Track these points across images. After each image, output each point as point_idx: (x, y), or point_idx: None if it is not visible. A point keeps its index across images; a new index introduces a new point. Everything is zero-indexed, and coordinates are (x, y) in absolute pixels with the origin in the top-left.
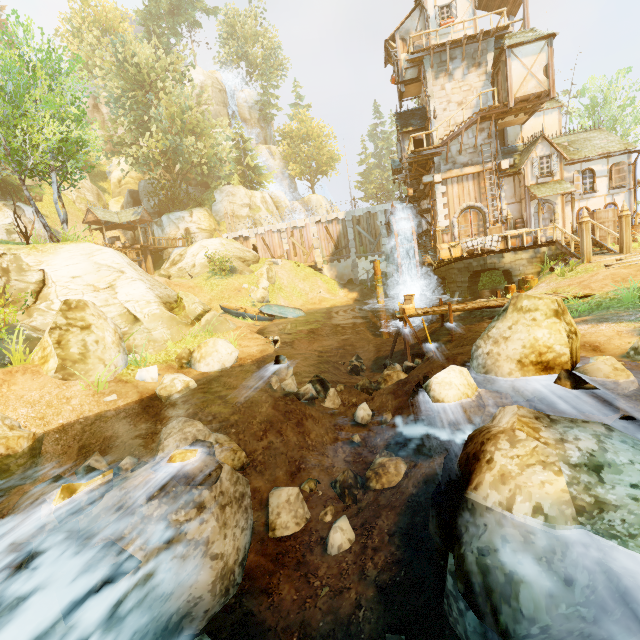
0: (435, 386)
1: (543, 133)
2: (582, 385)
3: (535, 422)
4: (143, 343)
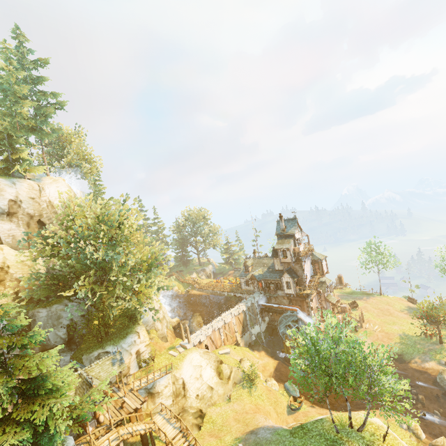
0: None
1: (326, 281)
2: None
3: None
4: None
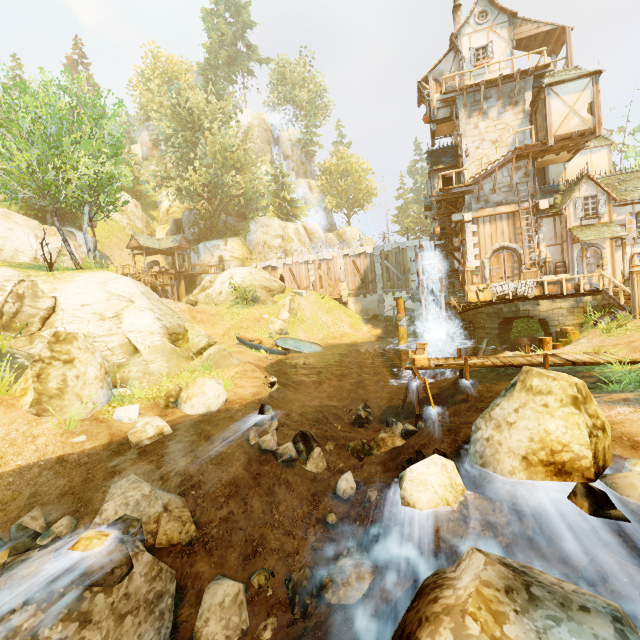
0: (406, 484)
1: (588, 172)
2: (605, 510)
3: (503, 600)
4: (138, 376)
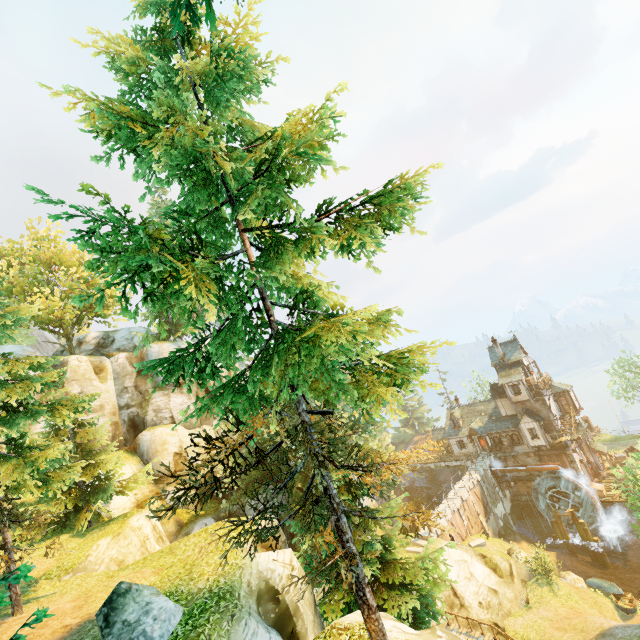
0: None
1: (582, 422)
2: None
3: None
4: None
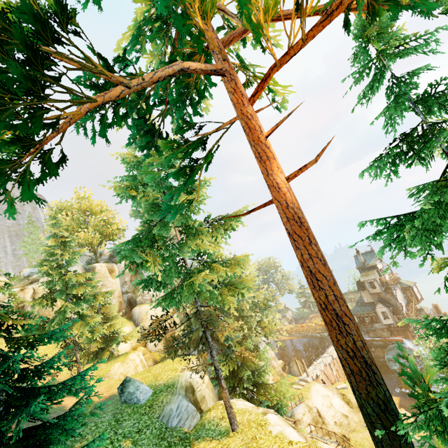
0: None
1: (423, 308)
2: None
3: None
4: None
